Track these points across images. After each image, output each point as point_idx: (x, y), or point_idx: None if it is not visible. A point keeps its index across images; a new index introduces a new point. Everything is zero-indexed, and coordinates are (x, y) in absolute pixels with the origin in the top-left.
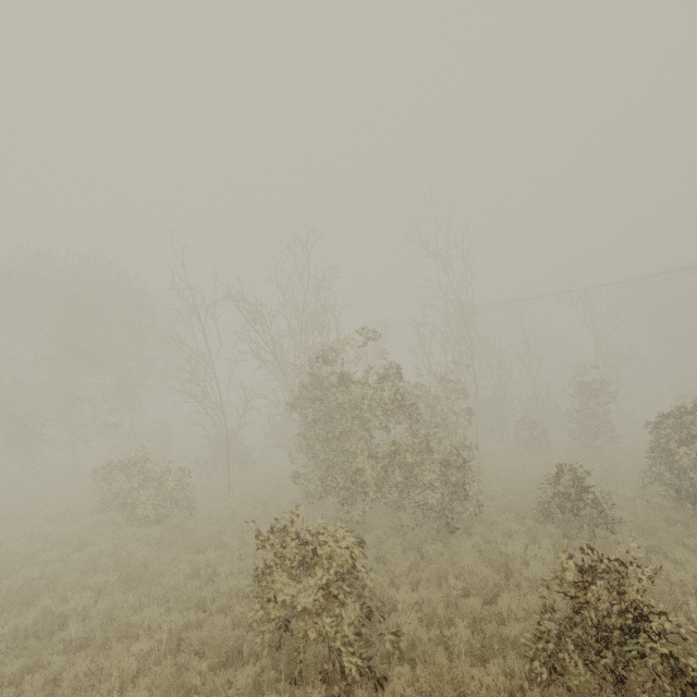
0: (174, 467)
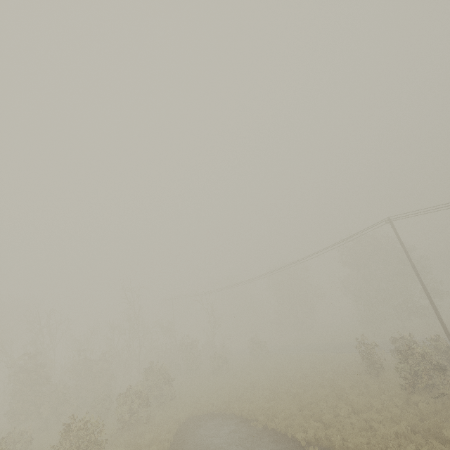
0: None
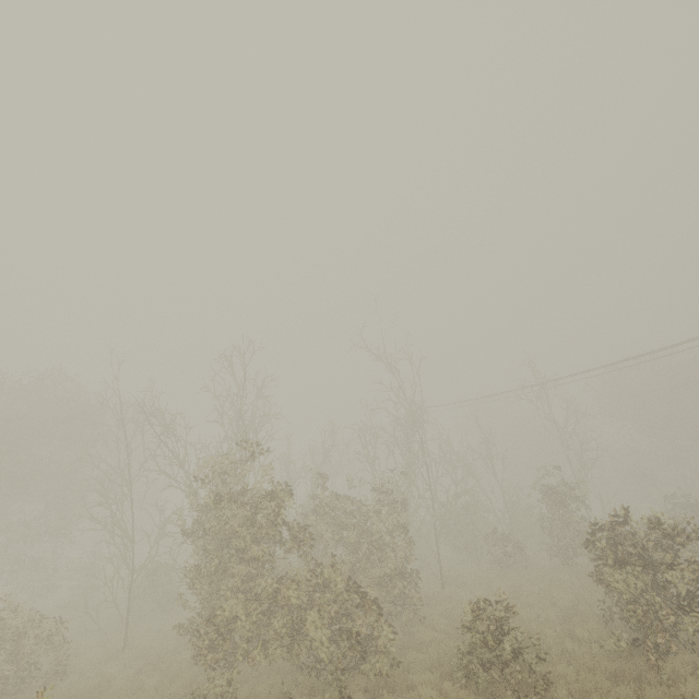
0: (47, 619)
